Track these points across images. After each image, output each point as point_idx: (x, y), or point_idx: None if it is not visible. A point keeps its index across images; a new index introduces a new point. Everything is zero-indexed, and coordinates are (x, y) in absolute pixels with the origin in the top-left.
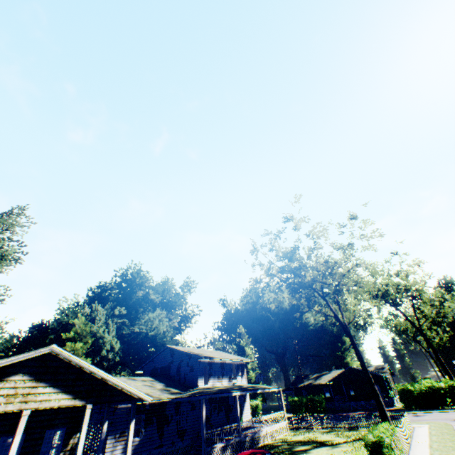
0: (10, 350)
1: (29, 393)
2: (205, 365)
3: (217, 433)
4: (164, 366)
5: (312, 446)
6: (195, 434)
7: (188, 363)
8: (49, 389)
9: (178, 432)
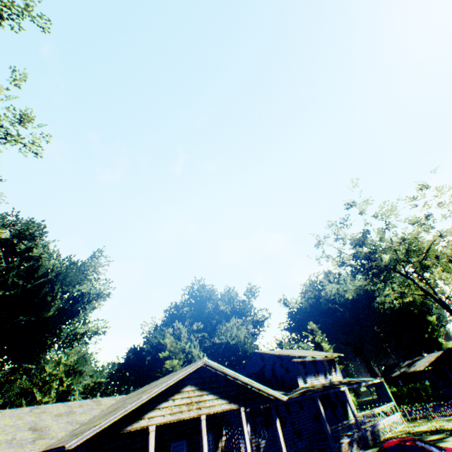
0: (114, 375)
1: (199, 401)
2: (298, 365)
3: (339, 429)
4: (257, 371)
5: (445, 434)
6: (310, 433)
7: (282, 365)
8: (210, 396)
9: (295, 432)
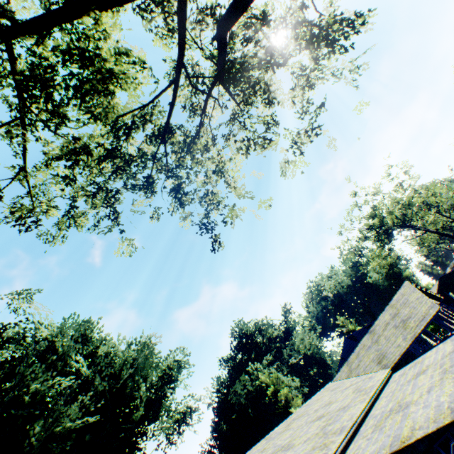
0: None
1: None
2: None
3: None
4: None
5: None
6: None
7: None
8: None
9: None
